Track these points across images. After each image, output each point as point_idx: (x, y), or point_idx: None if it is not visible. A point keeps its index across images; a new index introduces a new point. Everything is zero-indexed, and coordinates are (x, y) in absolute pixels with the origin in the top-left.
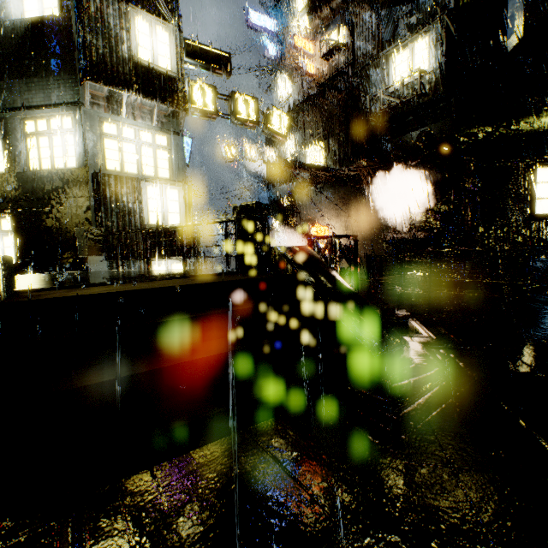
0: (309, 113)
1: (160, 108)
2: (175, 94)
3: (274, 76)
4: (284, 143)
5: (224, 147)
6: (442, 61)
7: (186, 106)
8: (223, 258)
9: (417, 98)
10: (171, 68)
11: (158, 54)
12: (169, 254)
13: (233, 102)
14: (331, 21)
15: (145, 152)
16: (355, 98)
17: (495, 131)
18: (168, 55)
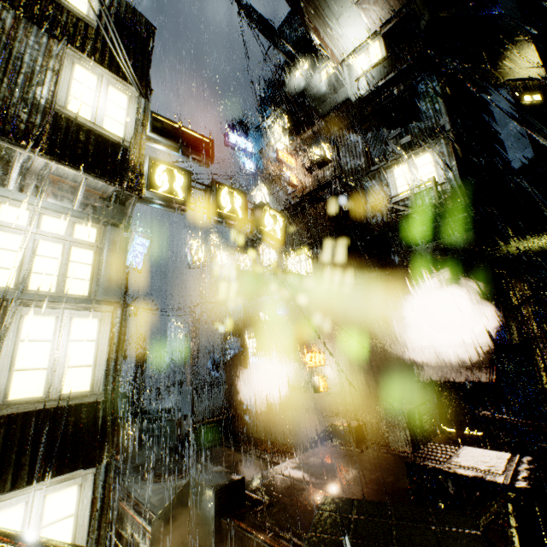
0: (290, 221)
1: (93, 184)
2: (124, 168)
3: (249, 188)
4: (260, 250)
5: (191, 251)
6: (455, 173)
7: (139, 187)
8: (174, 381)
9: (431, 208)
10: (124, 136)
11: (106, 114)
12: (44, 471)
13: (213, 192)
14: (314, 141)
15: (44, 250)
16: (346, 207)
17: (529, 246)
18: (122, 119)
